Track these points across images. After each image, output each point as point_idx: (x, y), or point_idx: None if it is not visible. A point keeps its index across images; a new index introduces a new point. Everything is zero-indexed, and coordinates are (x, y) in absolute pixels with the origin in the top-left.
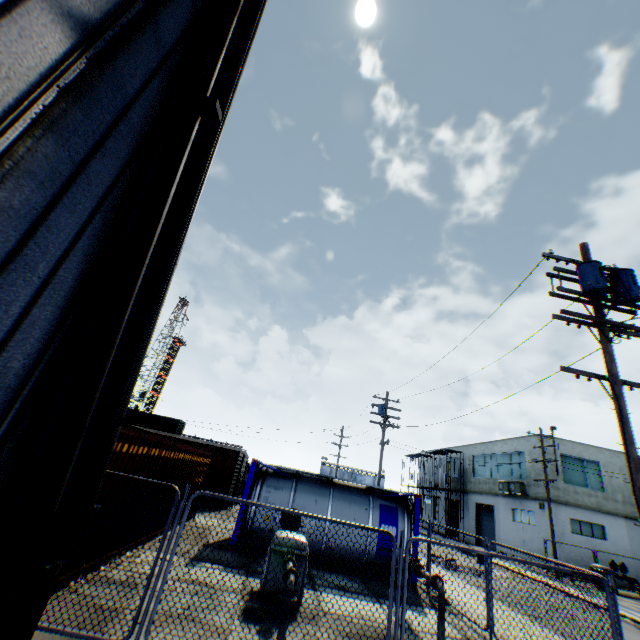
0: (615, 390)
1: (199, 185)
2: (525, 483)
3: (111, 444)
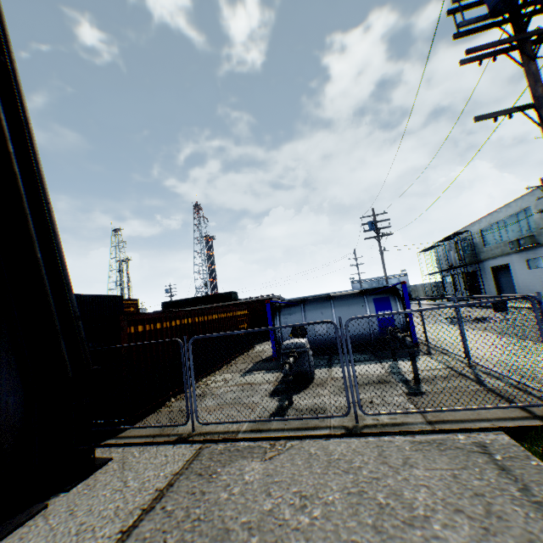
0: (541, 114)
1: (25, 131)
2: (535, 234)
3: (79, 334)
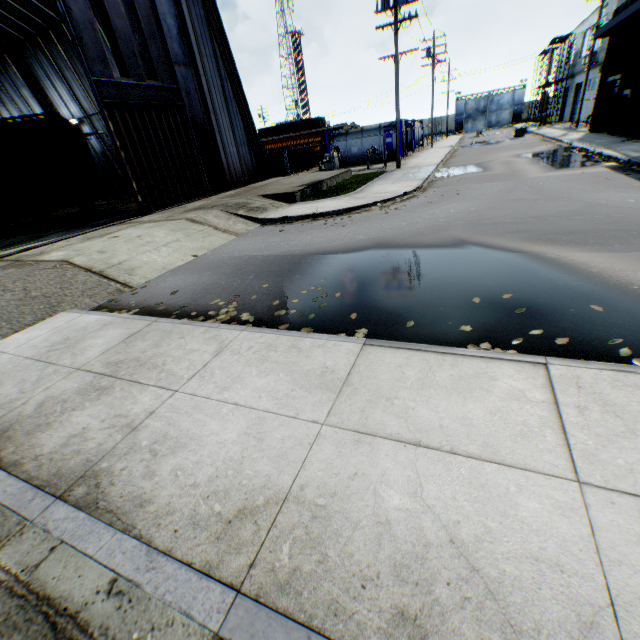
0: (395, 63)
1: (243, 93)
2: (598, 52)
3: (261, 147)
